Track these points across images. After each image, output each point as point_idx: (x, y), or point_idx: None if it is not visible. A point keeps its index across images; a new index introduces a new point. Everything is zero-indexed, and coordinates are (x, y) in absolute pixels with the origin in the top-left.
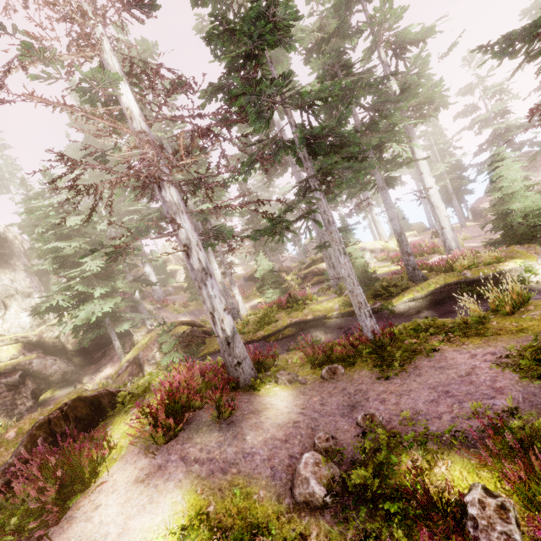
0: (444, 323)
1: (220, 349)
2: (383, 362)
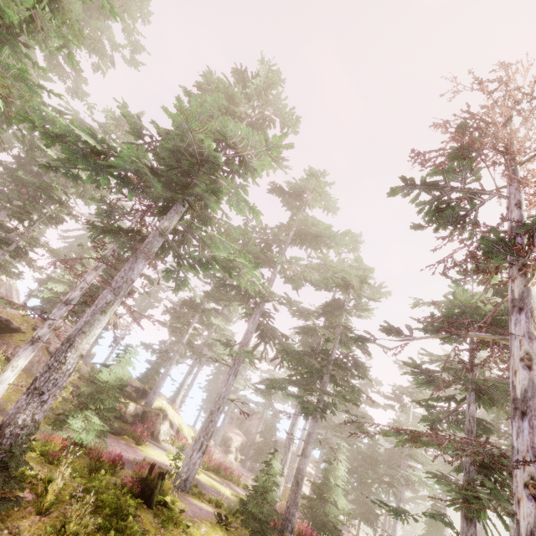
0: None
1: None
2: None
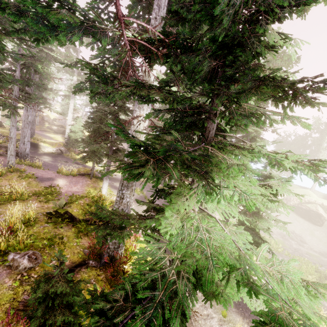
0: None
1: None
2: None
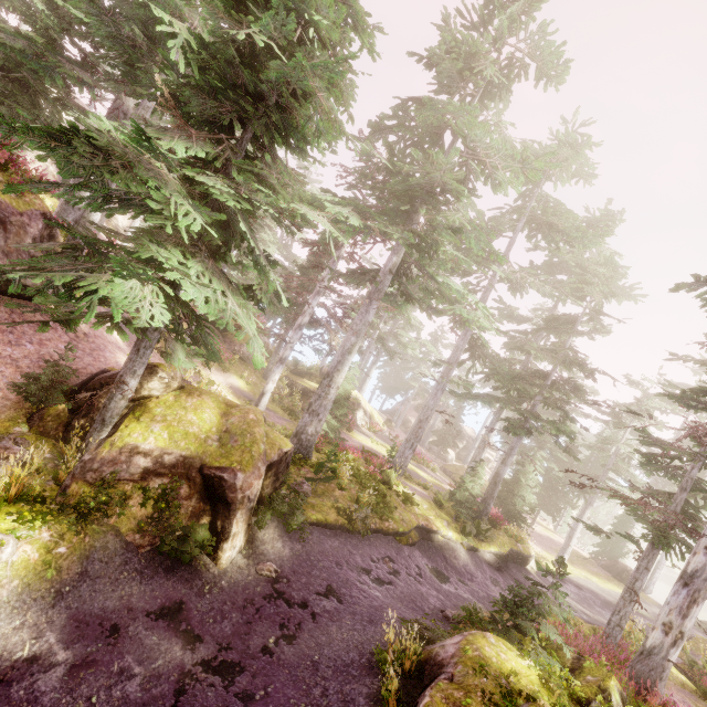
0: None
1: (344, 524)
2: None
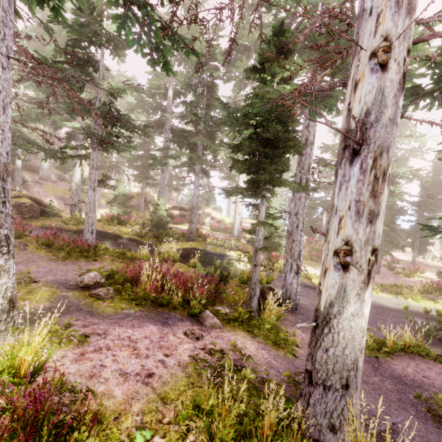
0: (127, 254)
1: (39, 225)
2: (68, 256)
